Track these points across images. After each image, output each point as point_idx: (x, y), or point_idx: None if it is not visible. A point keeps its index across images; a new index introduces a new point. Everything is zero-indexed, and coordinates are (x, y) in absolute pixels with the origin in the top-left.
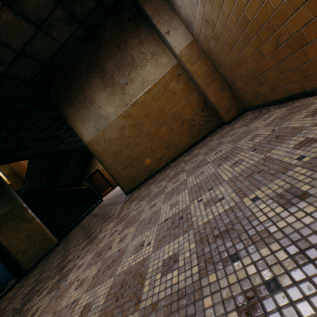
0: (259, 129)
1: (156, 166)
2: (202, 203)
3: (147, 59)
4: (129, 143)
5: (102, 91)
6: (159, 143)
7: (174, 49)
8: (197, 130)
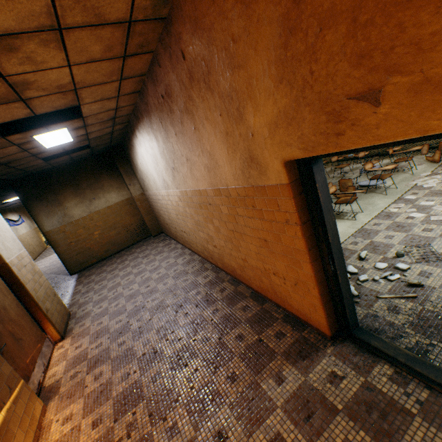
0: (160, 247)
1: (103, 255)
2: (136, 269)
3: (113, 189)
4: (86, 237)
5: (73, 198)
6: (109, 240)
7: (132, 193)
8: (137, 236)
